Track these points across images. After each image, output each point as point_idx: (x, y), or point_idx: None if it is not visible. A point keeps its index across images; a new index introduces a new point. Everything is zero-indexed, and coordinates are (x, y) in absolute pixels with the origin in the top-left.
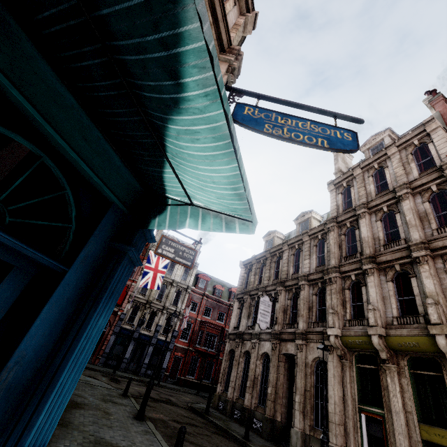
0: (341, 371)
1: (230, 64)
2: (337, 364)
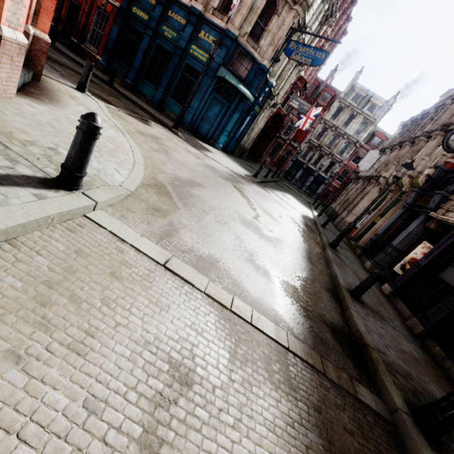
0: (375, 197)
1: (297, 11)
2: (375, 192)
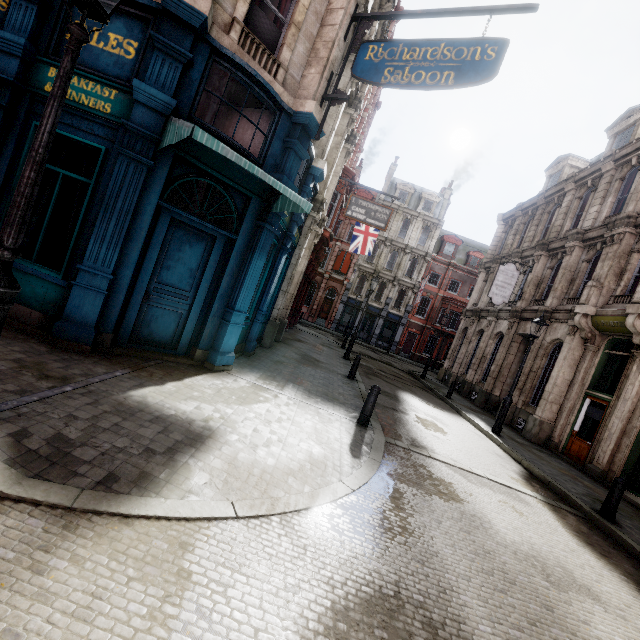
0: (579, 356)
1: None
2: (576, 347)
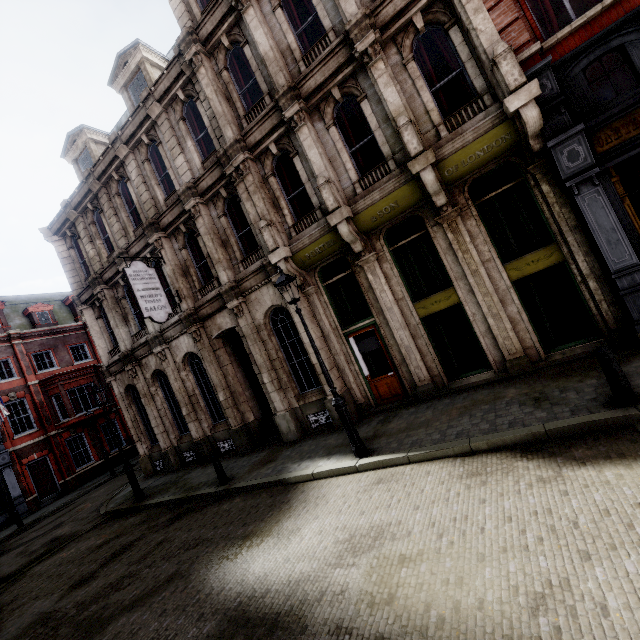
0: (308, 306)
1: None
2: (301, 299)
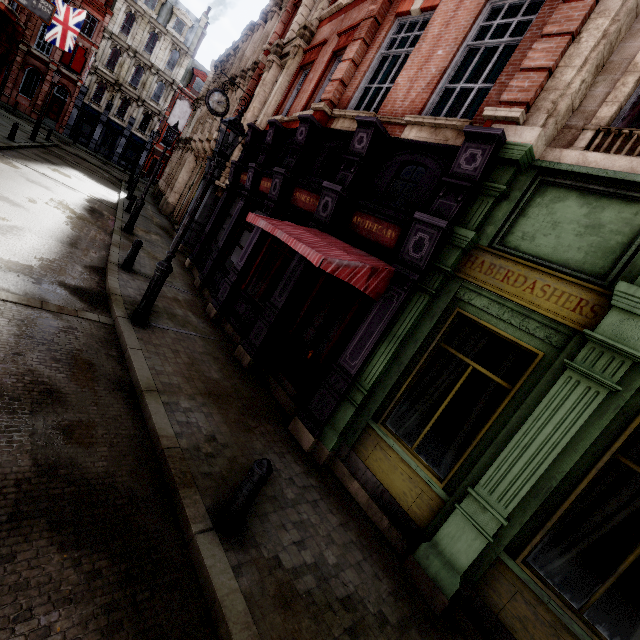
0: (193, 167)
1: None
2: (192, 161)
